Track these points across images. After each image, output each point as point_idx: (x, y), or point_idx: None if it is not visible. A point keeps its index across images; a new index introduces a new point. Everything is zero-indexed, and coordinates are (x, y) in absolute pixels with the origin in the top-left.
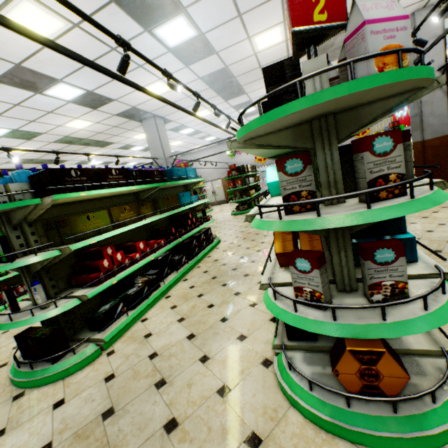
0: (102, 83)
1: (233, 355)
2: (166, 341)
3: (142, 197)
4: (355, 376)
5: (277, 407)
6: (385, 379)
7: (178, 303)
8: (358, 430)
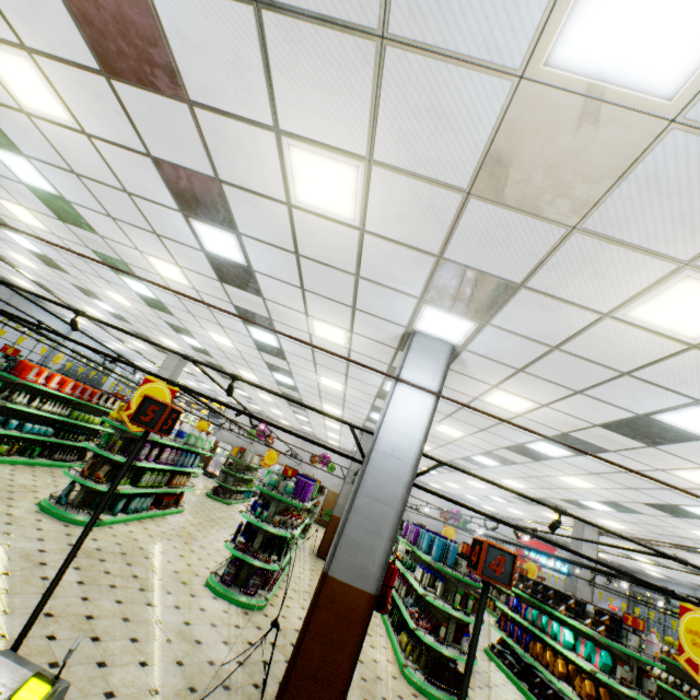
0: None
1: None
2: None
3: None
4: None
5: None
6: None
7: (470, 685)
8: None
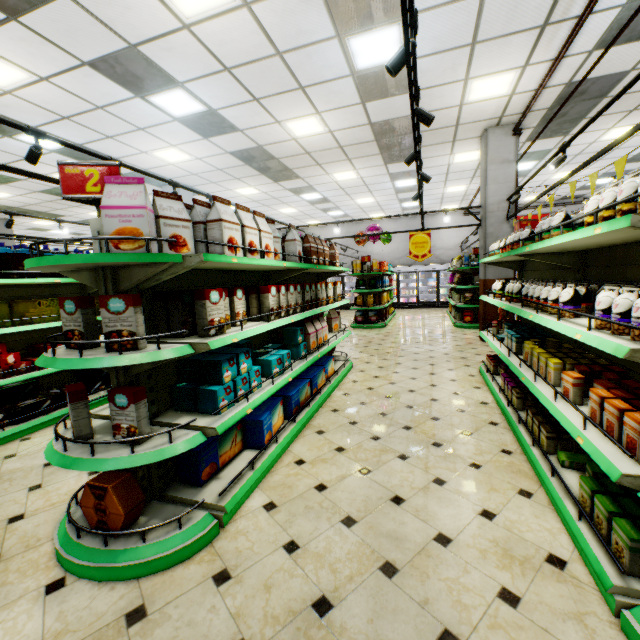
0: (94, 139)
1: (66, 487)
2: (20, 465)
3: (89, 291)
4: (93, 510)
5: (45, 537)
6: (111, 515)
7: None
8: (68, 558)
